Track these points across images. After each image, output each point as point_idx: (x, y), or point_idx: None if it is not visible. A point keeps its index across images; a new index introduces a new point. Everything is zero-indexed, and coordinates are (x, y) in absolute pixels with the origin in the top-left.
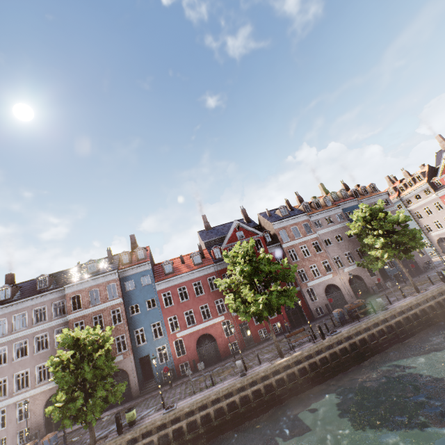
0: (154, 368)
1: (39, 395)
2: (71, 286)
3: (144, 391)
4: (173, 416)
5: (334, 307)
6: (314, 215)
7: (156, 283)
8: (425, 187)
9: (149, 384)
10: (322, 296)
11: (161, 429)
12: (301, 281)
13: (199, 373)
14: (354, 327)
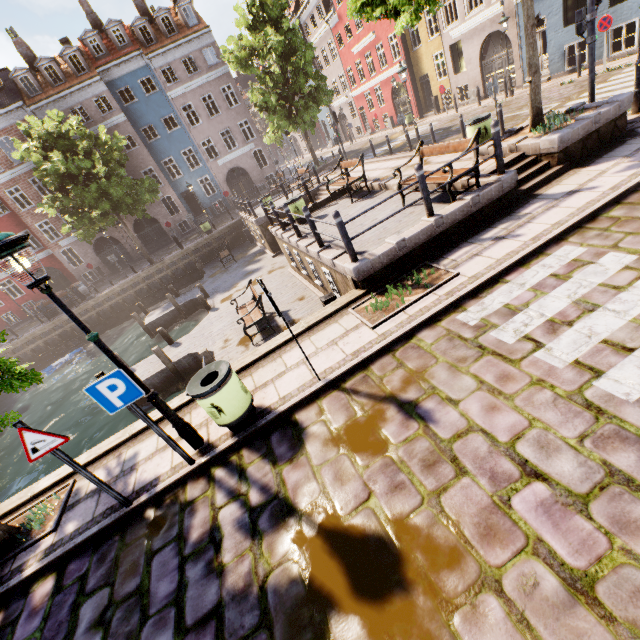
0: None
1: None
2: None
3: None
4: None
5: (116, 268)
6: (42, 105)
7: None
8: None
9: None
10: (92, 257)
11: None
12: (48, 242)
13: None
14: (25, 337)
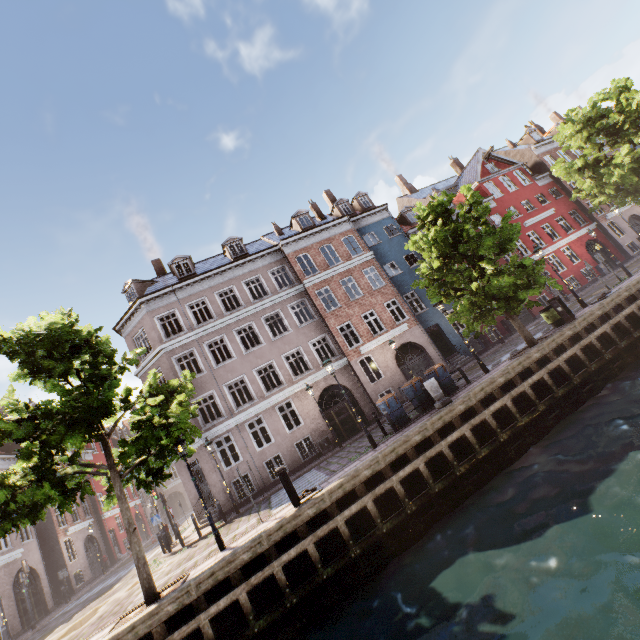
0: (452, 339)
1: (304, 393)
2: (290, 242)
3: (453, 366)
4: (637, 285)
5: None
6: None
7: (410, 231)
8: None
9: (453, 360)
10: (629, 230)
11: (628, 304)
12: (596, 215)
13: (529, 326)
14: None
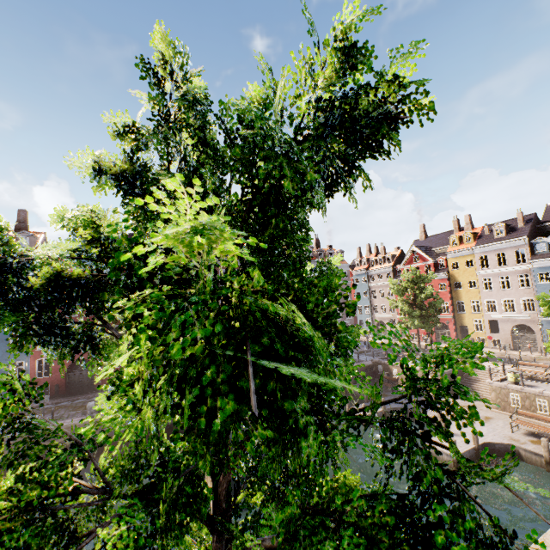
0: None
1: None
2: None
3: None
4: None
5: None
6: None
7: None
8: (389, 270)
9: None
10: None
11: None
12: None
13: (57, 401)
14: None
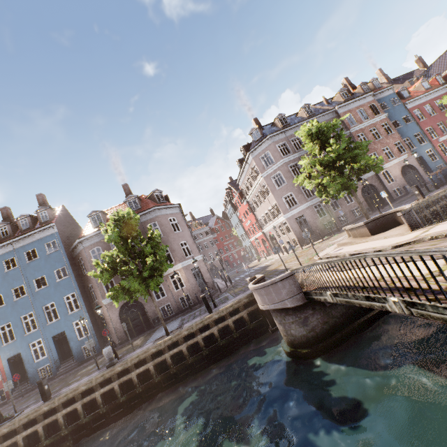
0: (430, 165)
1: None
2: (341, 107)
3: None
4: None
5: None
6: None
7: (406, 102)
8: None
9: None
10: None
11: None
12: None
13: None
14: None
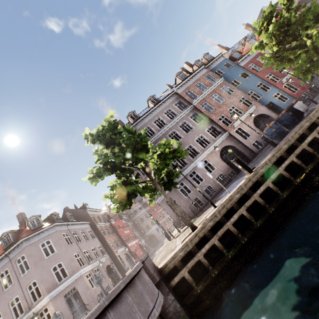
0: (282, 107)
1: (211, 154)
2: (179, 87)
3: None
4: None
5: None
6: None
7: (238, 61)
8: None
9: None
10: None
11: None
12: None
13: None
14: None
